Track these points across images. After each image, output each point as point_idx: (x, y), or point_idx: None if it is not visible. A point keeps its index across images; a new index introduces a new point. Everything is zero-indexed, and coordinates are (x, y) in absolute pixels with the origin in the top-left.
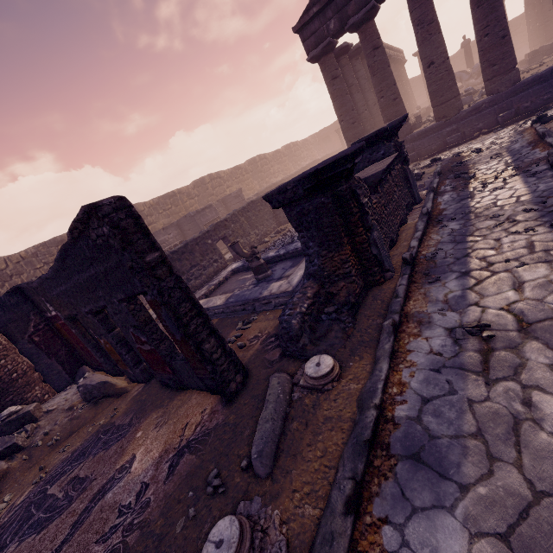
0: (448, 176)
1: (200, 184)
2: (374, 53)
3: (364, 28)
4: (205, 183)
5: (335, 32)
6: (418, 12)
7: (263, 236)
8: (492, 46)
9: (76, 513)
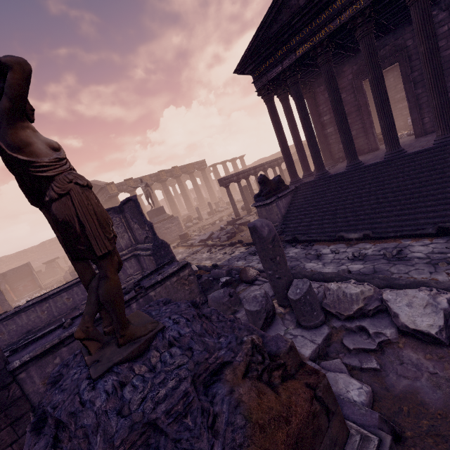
0: None
1: None
2: None
3: None
4: None
5: None
6: None
7: None
8: None
9: None
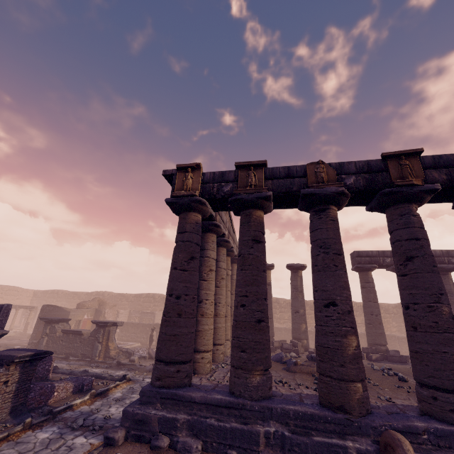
0: (113, 366)
1: None
2: None
3: None
4: None
5: None
6: None
7: None
8: None
9: (25, 343)
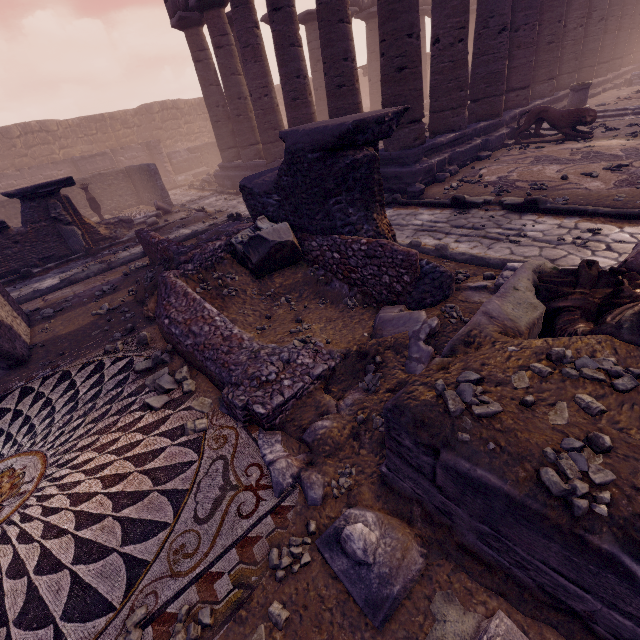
0: None
1: (144, 112)
2: (217, 52)
3: (205, 16)
4: (152, 112)
5: (184, 7)
6: (235, 27)
7: (110, 211)
8: (286, 104)
9: None
